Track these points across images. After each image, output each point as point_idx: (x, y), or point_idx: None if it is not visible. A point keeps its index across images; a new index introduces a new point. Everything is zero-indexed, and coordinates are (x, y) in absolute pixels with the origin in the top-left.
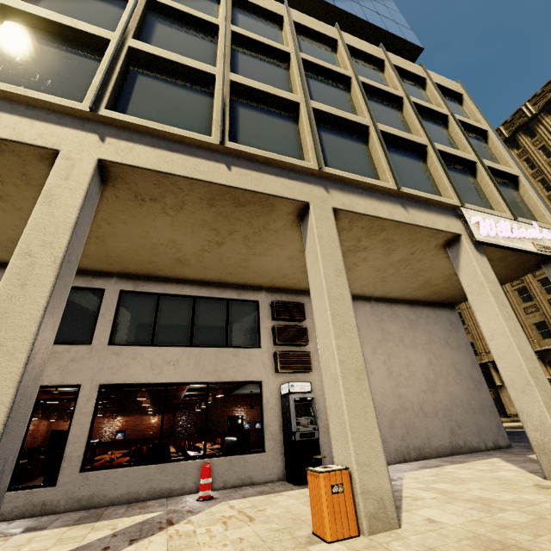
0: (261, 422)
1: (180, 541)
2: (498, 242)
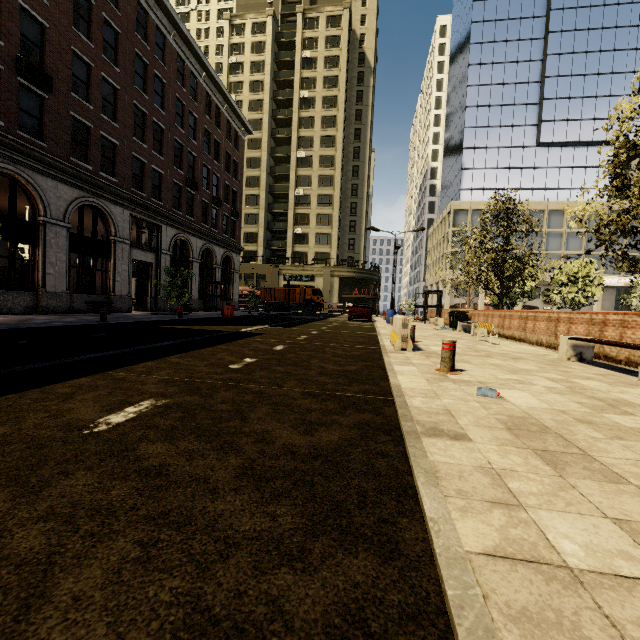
0: None
1: None
2: (609, 285)
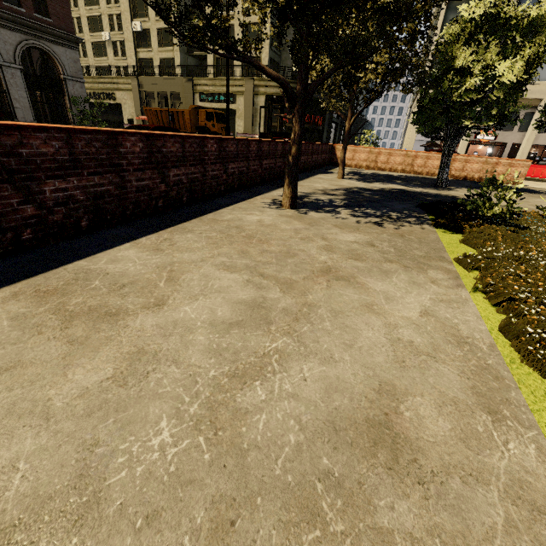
0: None
1: None
2: None
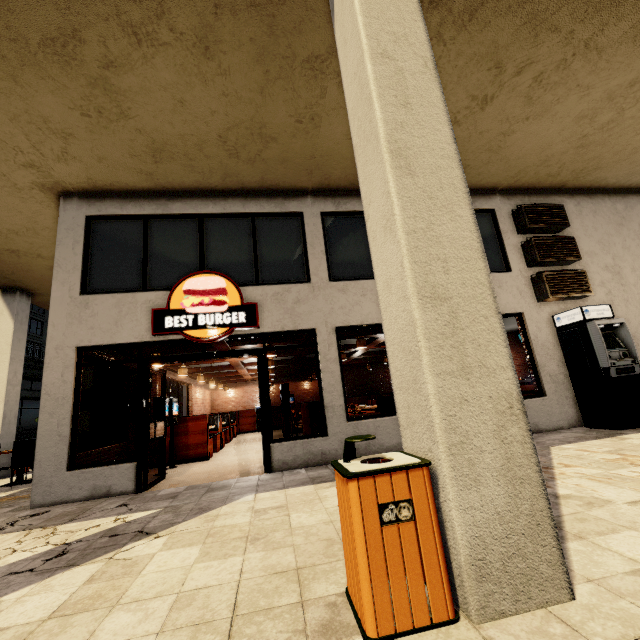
0: (531, 362)
1: (633, 484)
2: None
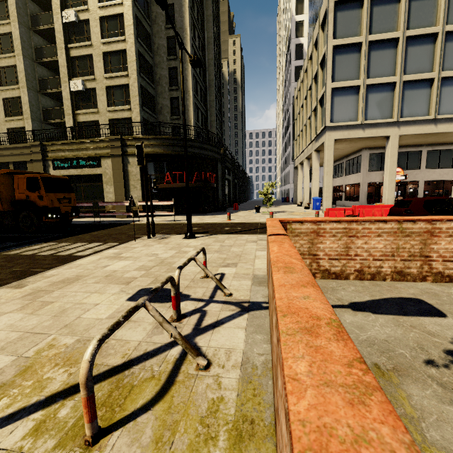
0: None
1: None
2: None
